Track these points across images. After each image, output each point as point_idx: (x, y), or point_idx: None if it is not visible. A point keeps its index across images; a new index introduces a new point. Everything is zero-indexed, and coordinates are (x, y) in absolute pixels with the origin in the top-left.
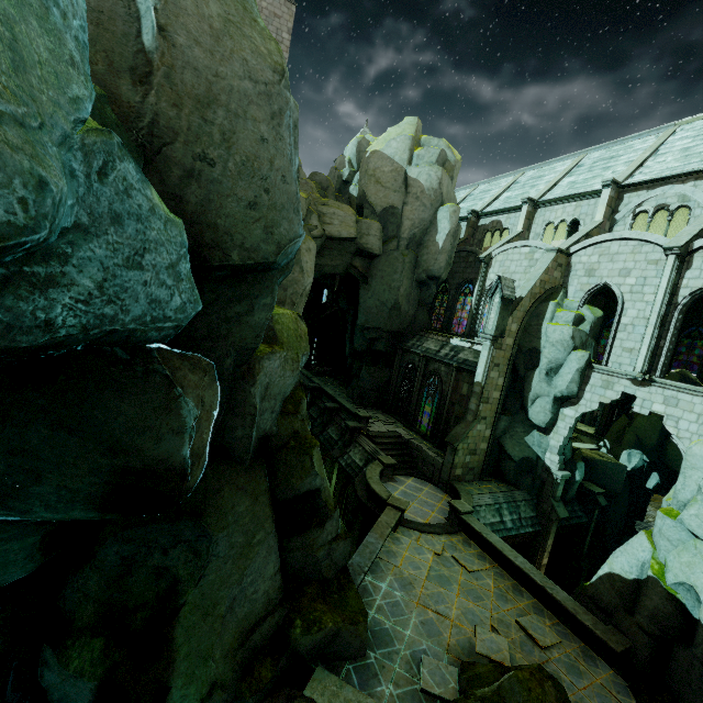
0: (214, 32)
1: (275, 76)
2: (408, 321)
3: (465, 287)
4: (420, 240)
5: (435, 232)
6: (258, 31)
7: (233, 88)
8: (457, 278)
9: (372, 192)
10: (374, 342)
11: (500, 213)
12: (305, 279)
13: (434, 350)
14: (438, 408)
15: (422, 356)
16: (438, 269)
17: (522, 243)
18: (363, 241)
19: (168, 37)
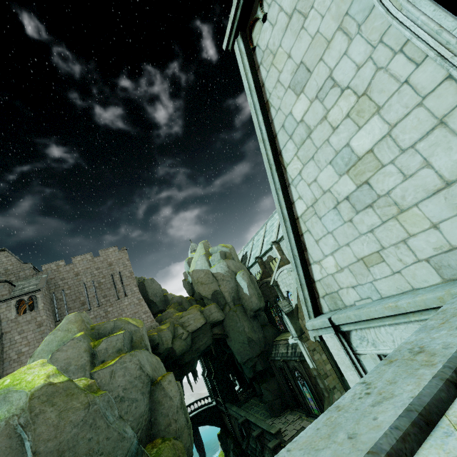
0: (55, 426)
1: (86, 411)
2: (262, 341)
3: (277, 300)
4: (238, 296)
5: (241, 289)
6: (75, 398)
7: (69, 439)
8: (271, 298)
9: (202, 290)
10: (254, 366)
11: (267, 252)
12: (175, 401)
13: (285, 353)
14: (311, 392)
15: (281, 361)
16: (256, 305)
17: (281, 269)
18: (211, 319)
19: (37, 453)
